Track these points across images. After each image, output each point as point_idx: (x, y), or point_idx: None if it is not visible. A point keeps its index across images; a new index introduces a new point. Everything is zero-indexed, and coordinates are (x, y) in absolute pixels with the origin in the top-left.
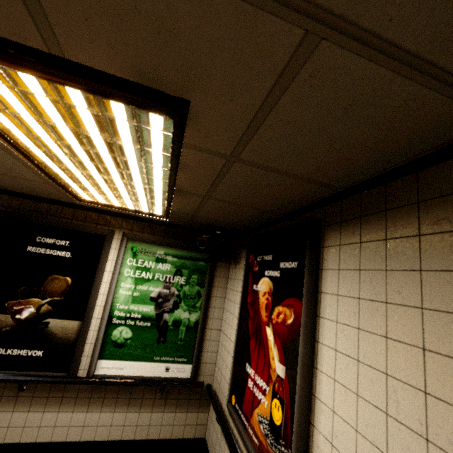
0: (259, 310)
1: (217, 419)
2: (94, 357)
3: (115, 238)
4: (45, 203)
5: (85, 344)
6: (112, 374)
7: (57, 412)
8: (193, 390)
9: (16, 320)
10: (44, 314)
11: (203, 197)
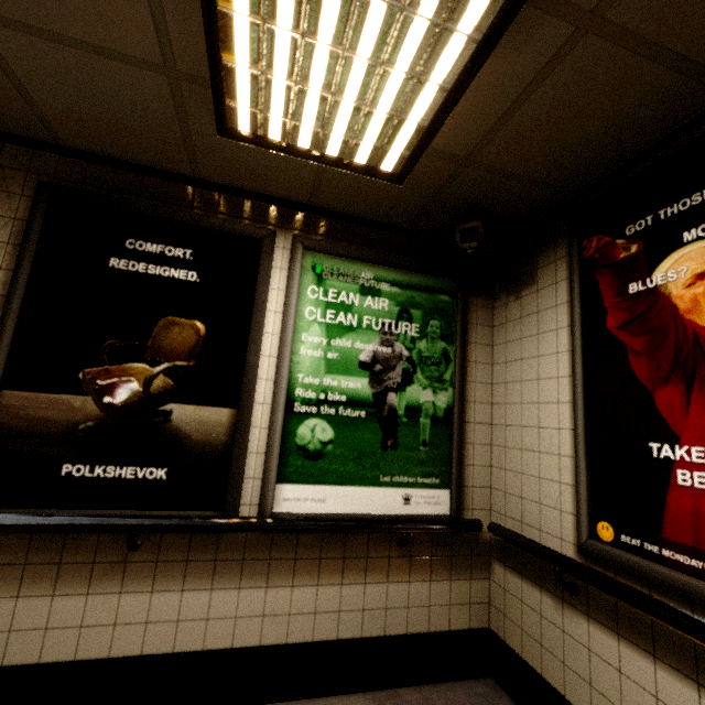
0: (681, 319)
1: (574, 573)
2: (269, 479)
3: (279, 246)
4: (134, 173)
5: (247, 454)
6: (307, 512)
7: (209, 590)
8: (457, 538)
9: (105, 407)
10: (159, 395)
11: (580, 21)
